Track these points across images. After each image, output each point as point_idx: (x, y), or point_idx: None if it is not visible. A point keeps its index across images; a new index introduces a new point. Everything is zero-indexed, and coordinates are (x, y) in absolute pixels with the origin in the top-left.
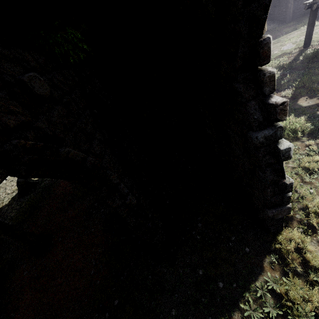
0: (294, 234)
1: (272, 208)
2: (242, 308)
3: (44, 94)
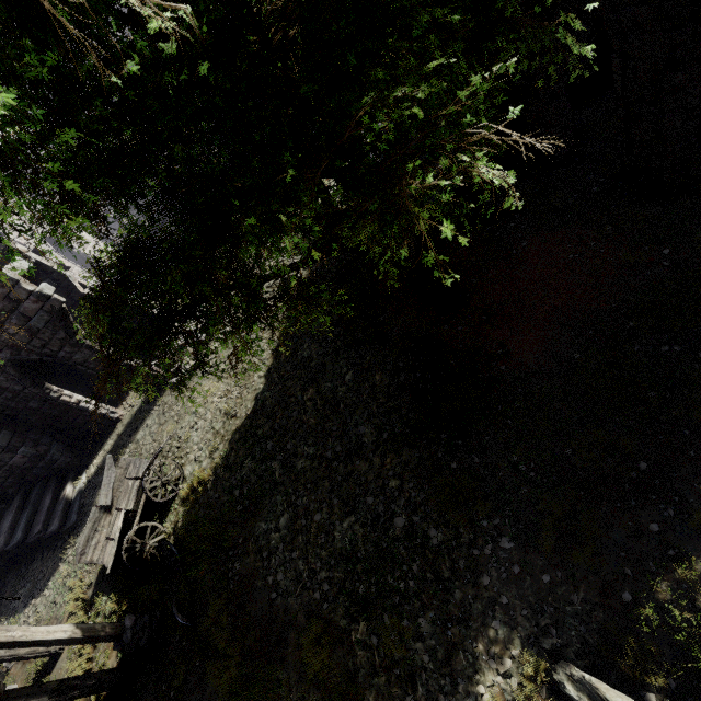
0: None
1: None
2: None
3: None
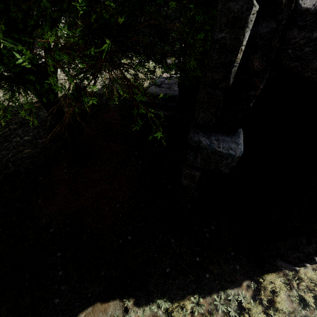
0: (277, 280)
1: (284, 262)
2: (214, 298)
3: None
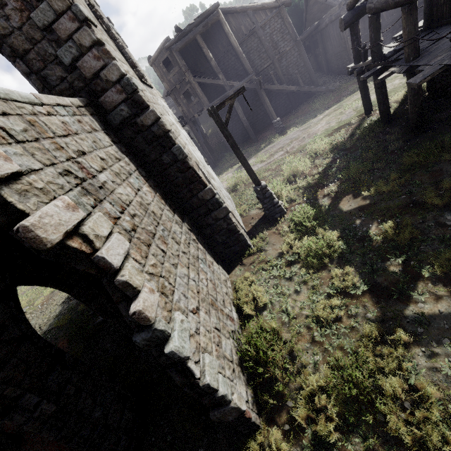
0: (275, 435)
1: (215, 408)
2: None
3: None
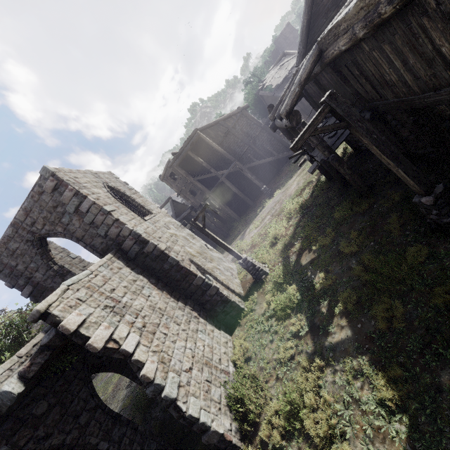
0: None
1: (204, 434)
2: None
3: (44, 411)
